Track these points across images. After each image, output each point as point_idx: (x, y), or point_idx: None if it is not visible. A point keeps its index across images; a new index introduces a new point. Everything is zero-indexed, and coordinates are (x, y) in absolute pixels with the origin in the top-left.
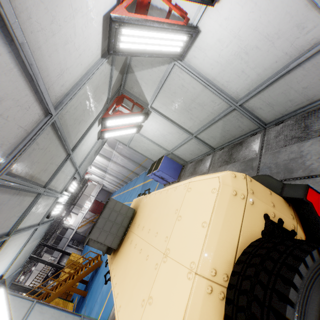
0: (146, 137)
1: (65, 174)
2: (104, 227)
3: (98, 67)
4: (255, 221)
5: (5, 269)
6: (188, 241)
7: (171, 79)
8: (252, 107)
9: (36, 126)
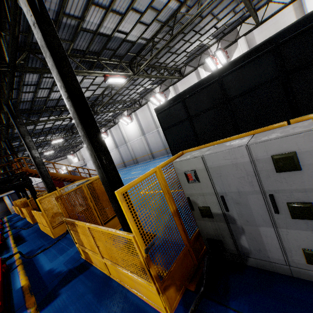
0: None
1: None
2: None
3: None
4: None
5: None
6: None
7: None
8: None
9: None
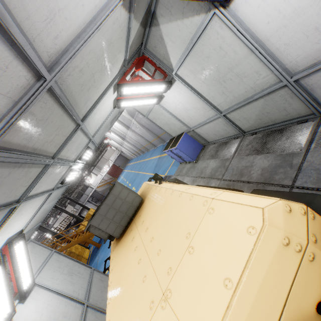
0: (166, 110)
1: (77, 144)
2: (107, 215)
3: (108, 13)
4: (310, 288)
5: (24, 225)
6: (199, 297)
7: (206, 37)
8: (312, 85)
9: (25, 92)
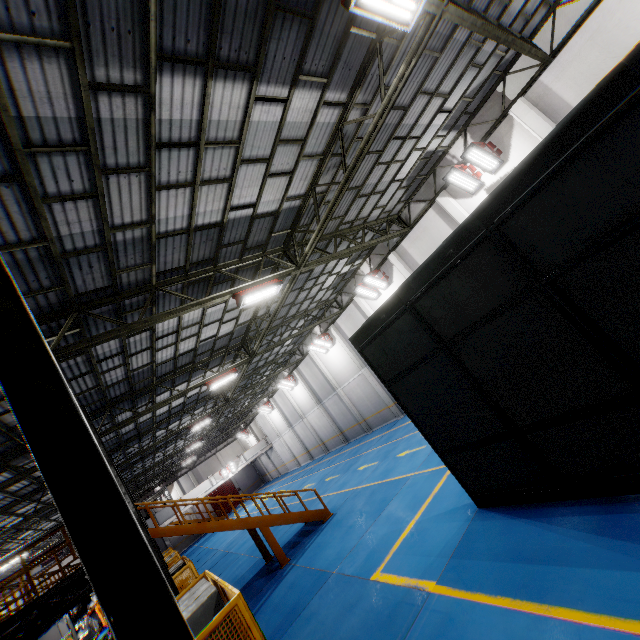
0: None
1: None
2: None
3: None
4: None
5: None
6: None
7: None
8: None
9: None
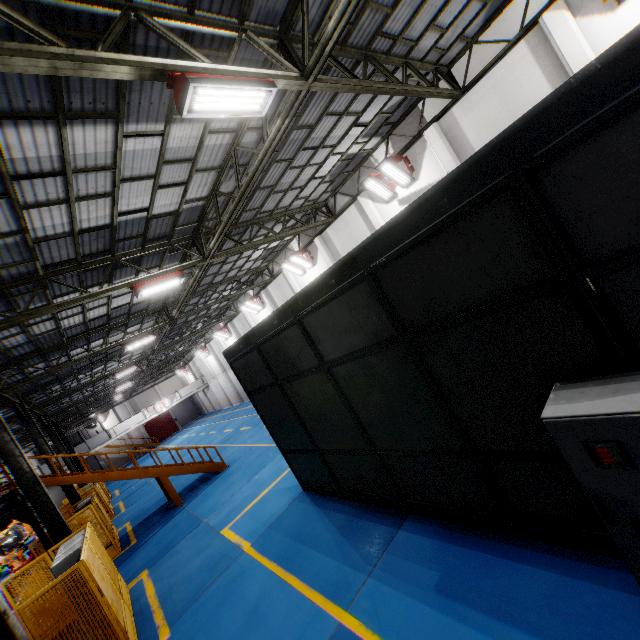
0: None
1: None
2: None
3: None
4: None
5: None
6: None
7: None
8: None
9: None
